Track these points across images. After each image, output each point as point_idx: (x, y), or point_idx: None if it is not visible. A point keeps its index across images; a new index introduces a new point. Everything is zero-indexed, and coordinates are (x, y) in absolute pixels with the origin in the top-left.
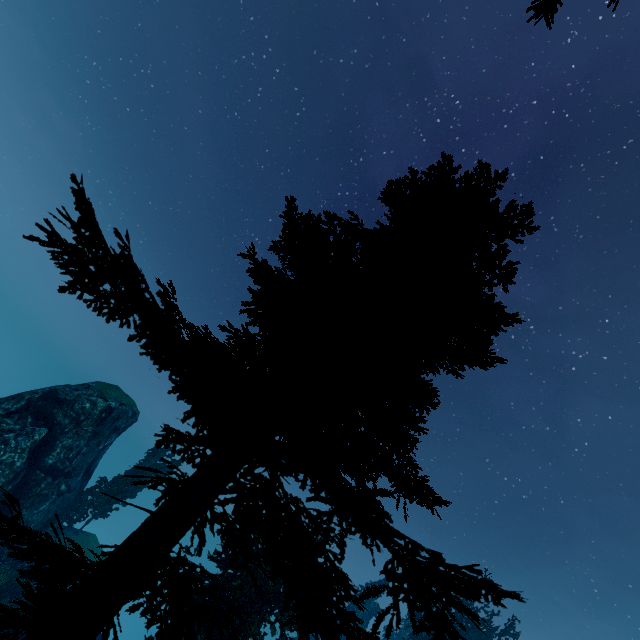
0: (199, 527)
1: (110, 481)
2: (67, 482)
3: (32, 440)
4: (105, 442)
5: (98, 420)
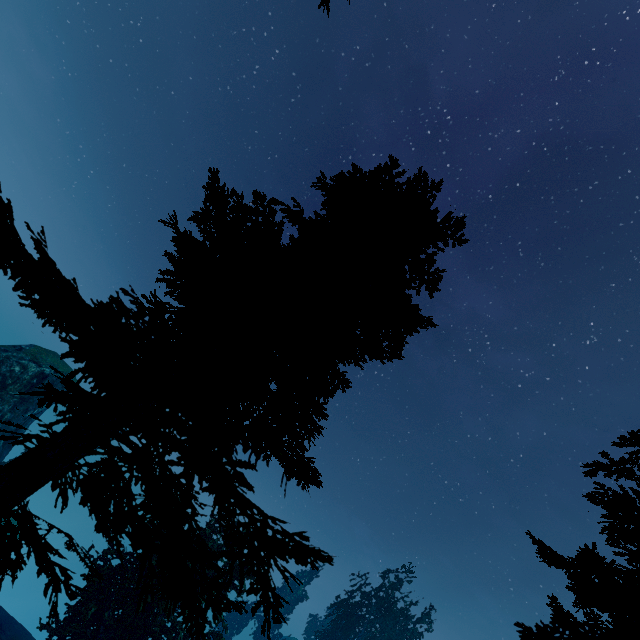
0: (63, 488)
1: None
2: None
3: None
4: (34, 410)
5: (28, 386)
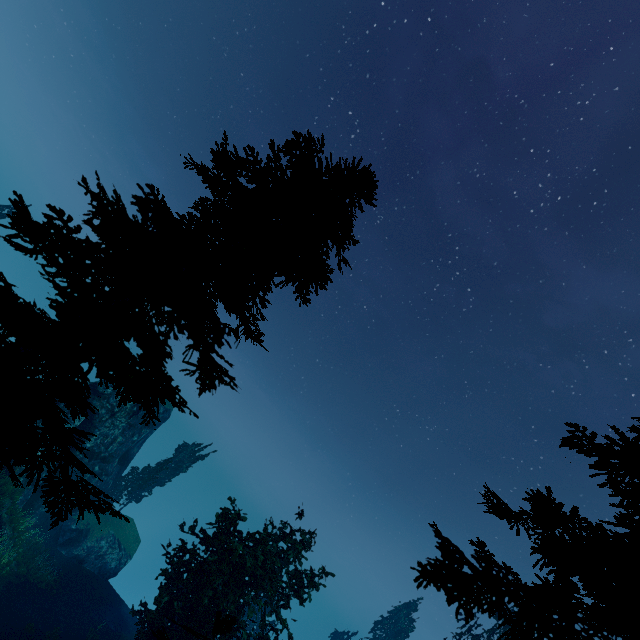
0: None
1: (142, 469)
2: (104, 465)
3: (73, 425)
4: (138, 433)
5: (130, 412)
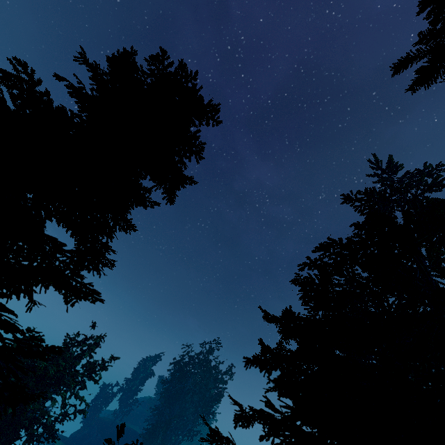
0: None
1: None
2: None
3: None
4: None
5: None
